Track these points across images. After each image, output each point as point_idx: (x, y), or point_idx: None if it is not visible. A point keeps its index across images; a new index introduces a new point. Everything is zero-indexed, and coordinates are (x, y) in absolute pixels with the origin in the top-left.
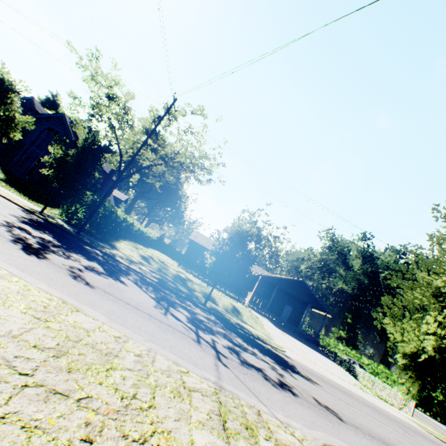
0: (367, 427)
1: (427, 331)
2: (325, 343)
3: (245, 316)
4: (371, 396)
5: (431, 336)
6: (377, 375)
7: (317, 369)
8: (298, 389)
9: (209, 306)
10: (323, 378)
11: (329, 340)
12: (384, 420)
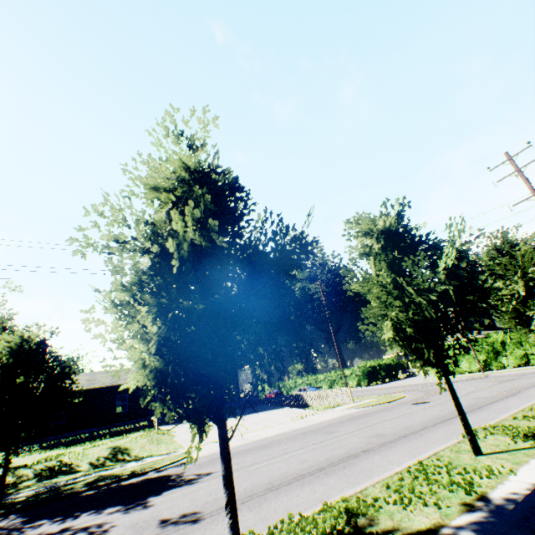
0: (255, 485)
1: (115, 338)
2: (287, 389)
3: (138, 448)
4: (313, 416)
5: (131, 341)
6: (335, 383)
7: (239, 442)
8: (127, 533)
9: (28, 495)
10: (239, 449)
11: (288, 383)
12: (304, 442)
